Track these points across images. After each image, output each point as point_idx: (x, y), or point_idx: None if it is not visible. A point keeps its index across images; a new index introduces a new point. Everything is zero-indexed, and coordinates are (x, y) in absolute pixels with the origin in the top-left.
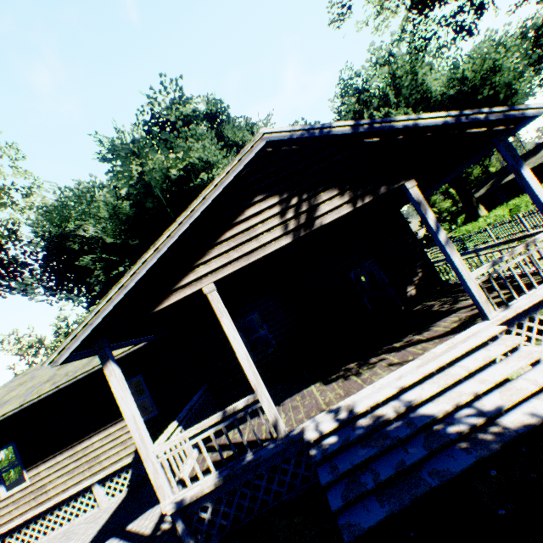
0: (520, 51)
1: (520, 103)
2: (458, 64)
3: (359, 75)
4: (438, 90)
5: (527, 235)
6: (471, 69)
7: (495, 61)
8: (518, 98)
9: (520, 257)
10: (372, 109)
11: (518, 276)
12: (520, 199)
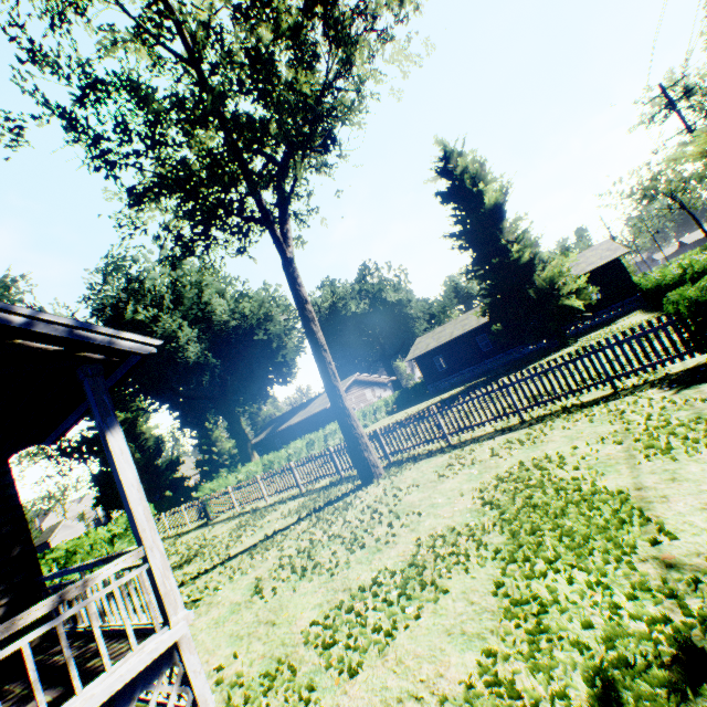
0: (289, 312)
1: (290, 357)
2: (242, 300)
3: (137, 261)
4: (224, 316)
5: (124, 553)
6: (251, 308)
7: (270, 311)
8: (289, 352)
9: (32, 633)
10: (144, 305)
11: (122, 631)
12: (277, 454)
